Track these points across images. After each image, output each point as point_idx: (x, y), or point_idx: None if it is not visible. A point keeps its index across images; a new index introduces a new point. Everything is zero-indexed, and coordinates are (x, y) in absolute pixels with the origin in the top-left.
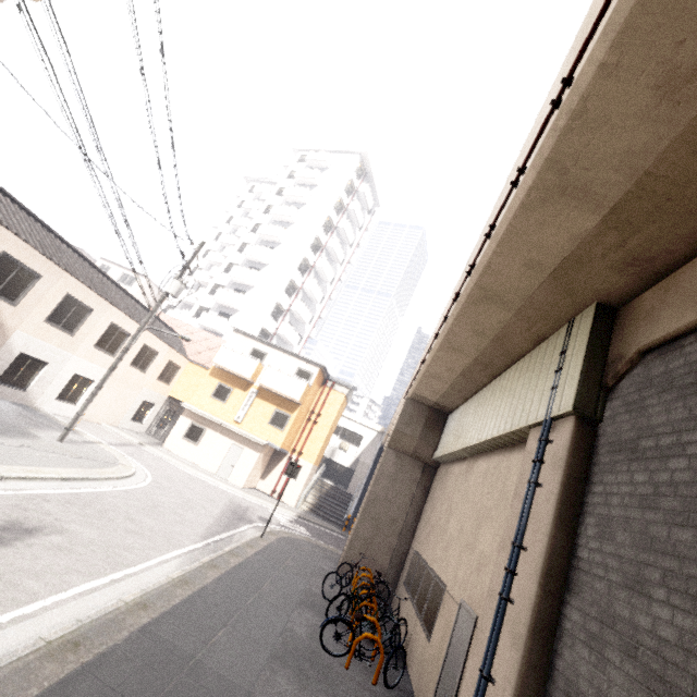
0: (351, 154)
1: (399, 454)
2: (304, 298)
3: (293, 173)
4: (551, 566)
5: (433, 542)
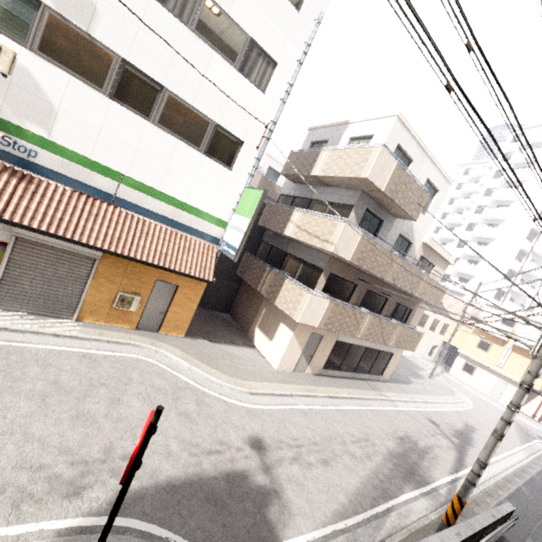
0: None
1: None
2: (533, 258)
3: (507, 155)
4: None
5: None
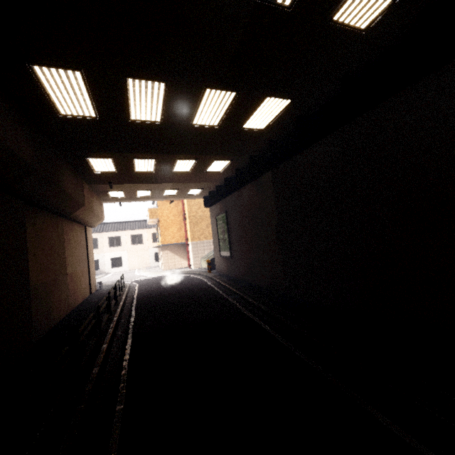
0: None
1: None
2: None
3: None
4: None
5: None
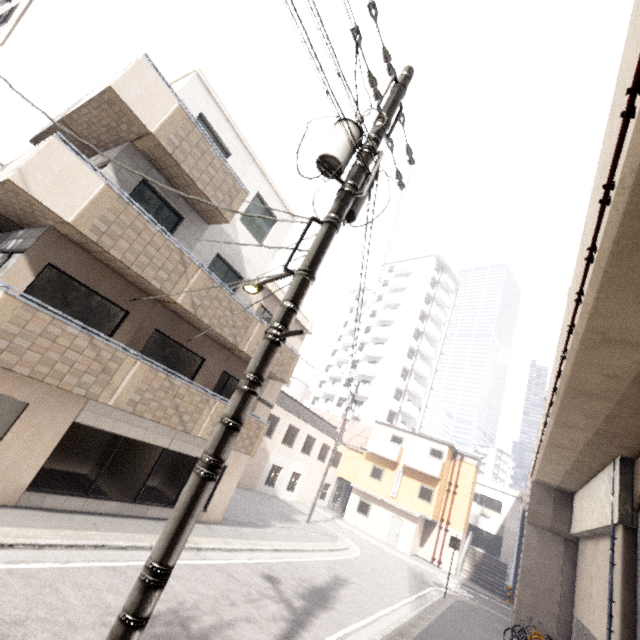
0: (427, 257)
1: (538, 529)
2: (415, 377)
3: (386, 282)
4: (625, 610)
5: (586, 609)
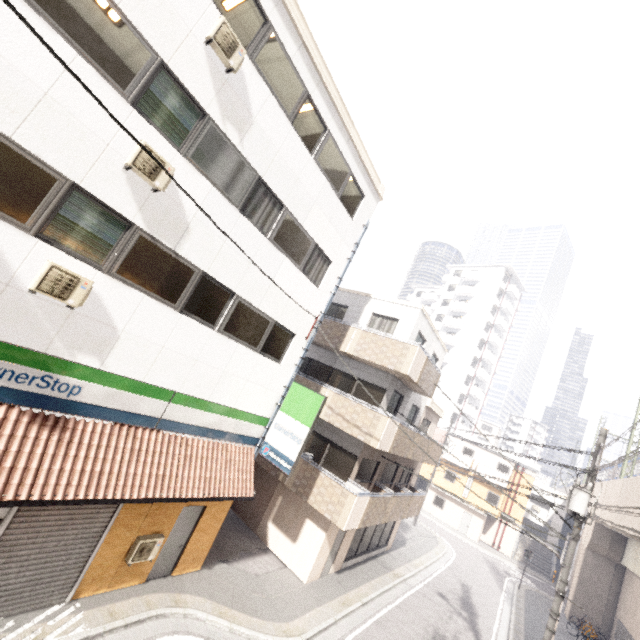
0: (496, 267)
1: (595, 554)
2: (476, 382)
3: (451, 286)
4: None
5: (629, 620)
